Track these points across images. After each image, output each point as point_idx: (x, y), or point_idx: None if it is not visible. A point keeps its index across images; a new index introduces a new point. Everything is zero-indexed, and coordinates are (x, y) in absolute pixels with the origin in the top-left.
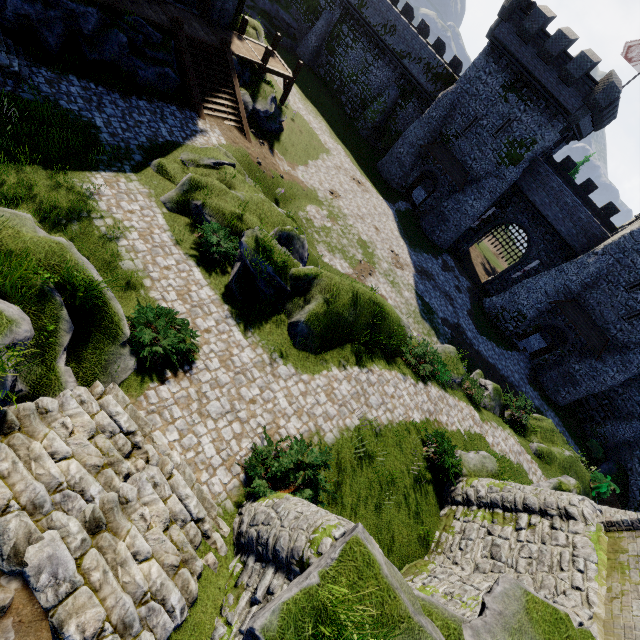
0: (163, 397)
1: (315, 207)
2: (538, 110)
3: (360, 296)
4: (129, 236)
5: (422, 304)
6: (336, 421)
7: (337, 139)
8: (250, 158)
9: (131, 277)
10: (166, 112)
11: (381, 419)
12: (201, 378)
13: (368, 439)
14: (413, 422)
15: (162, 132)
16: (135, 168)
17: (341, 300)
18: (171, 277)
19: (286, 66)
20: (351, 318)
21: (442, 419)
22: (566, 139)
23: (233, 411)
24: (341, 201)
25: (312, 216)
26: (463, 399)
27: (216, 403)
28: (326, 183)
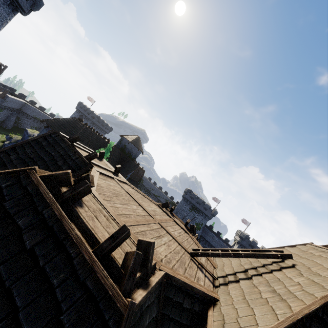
0: None
1: None
2: (201, 215)
3: None
4: None
5: None
6: None
7: None
8: None
9: None
10: None
11: None
12: None
13: None
14: None
15: None
16: None
17: None
18: None
19: None
20: None
21: None
22: (208, 220)
23: None
24: None
25: None
26: None
27: None
28: None
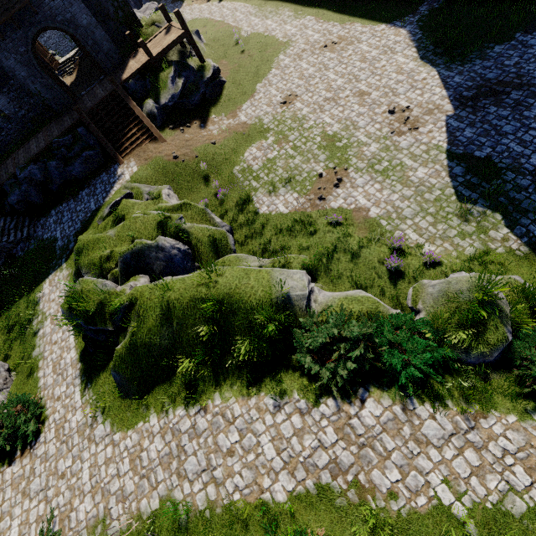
0: (5, 479)
1: (257, 144)
2: None
3: (174, 304)
4: (45, 324)
5: (465, 170)
6: (129, 502)
7: (305, 10)
8: (165, 161)
9: (34, 363)
10: (97, 184)
11: (195, 499)
12: (38, 452)
13: (163, 535)
14: (266, 502)
15: (91, 207)
16: (68, 256)
17: (145, 325)
18: (55, 350)
19: (179, 26)
20: (166, 341)
21: (380, 480)
22: None
23: (46, 488)
24: (298, 102)
25: (251, 160)
26: (506, 405)
27: (38, 480)
28: (277, 95)
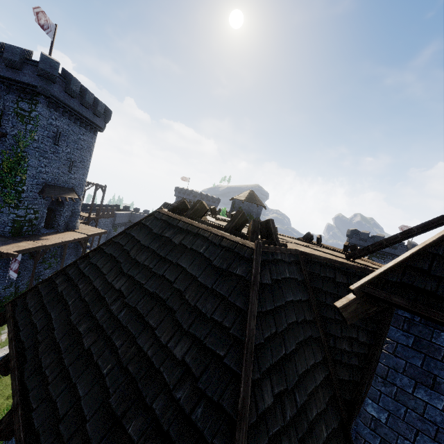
0: None
1: None
2: (390, 259)
3: None
4: None
5: None
6: None
7: None
8: None
9: None
10: None
11: None
12: None
13: None
14: None
15: None
16: None
17: None
18: None
19: None
20: None
21: None
22: None
23: None
24: None
25: None
26: None
27: None
28: None
